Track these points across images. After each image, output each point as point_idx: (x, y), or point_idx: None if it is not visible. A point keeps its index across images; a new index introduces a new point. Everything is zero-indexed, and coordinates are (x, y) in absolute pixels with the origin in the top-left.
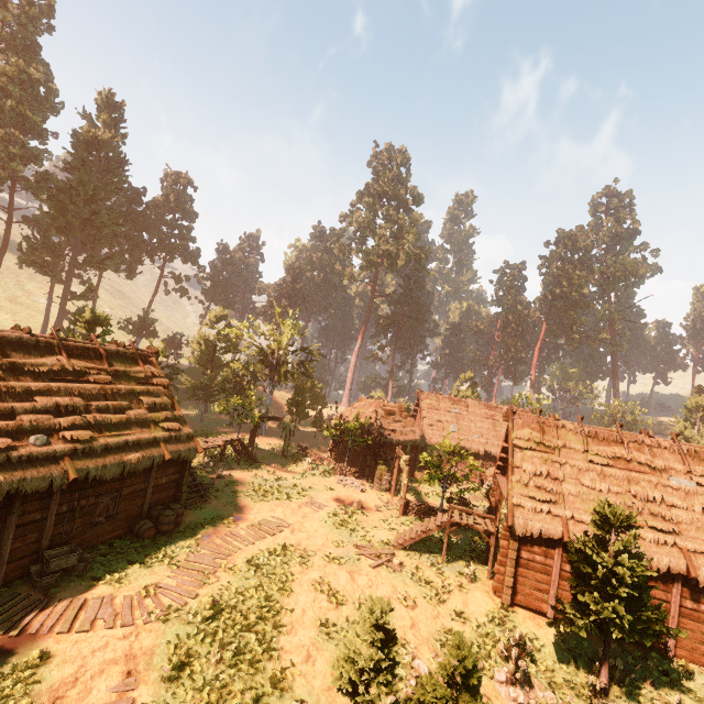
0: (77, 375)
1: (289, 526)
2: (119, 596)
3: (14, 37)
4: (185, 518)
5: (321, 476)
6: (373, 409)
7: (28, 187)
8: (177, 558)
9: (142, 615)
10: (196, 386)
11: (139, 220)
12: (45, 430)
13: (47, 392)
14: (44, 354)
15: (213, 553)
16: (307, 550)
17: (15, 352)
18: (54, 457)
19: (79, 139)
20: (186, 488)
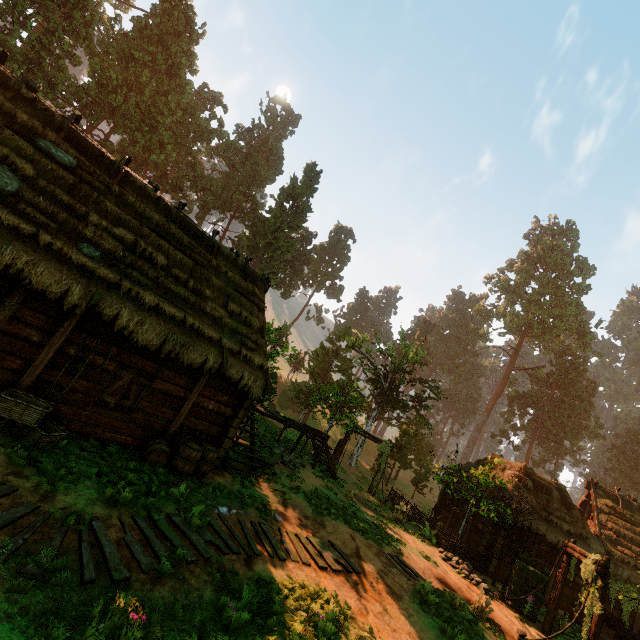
0: (177, 244)
1: (354, 571)
2: (23, 498)
3: (270, 134)
4: (216, 476)
5: (417, 537)
6: (514, 472)
7: (240, 212)
8: (161, 507)
9: (1, 547)
10: (301, 389)
11: (304, 254)
12: (105, 251)
13: (136, 230)
14: (159, 212)
15: (214, 534)
16: (376, 635)
17: (133, 193)
18: (92, 275)
19: (284, 190)
20: (233, 435)
